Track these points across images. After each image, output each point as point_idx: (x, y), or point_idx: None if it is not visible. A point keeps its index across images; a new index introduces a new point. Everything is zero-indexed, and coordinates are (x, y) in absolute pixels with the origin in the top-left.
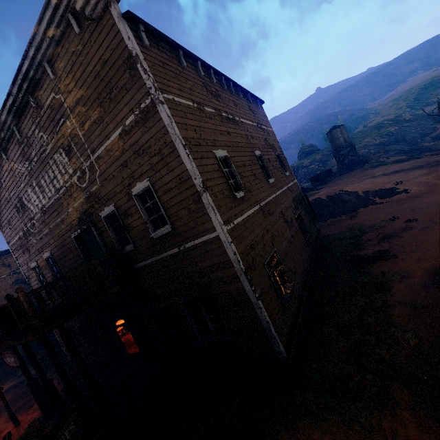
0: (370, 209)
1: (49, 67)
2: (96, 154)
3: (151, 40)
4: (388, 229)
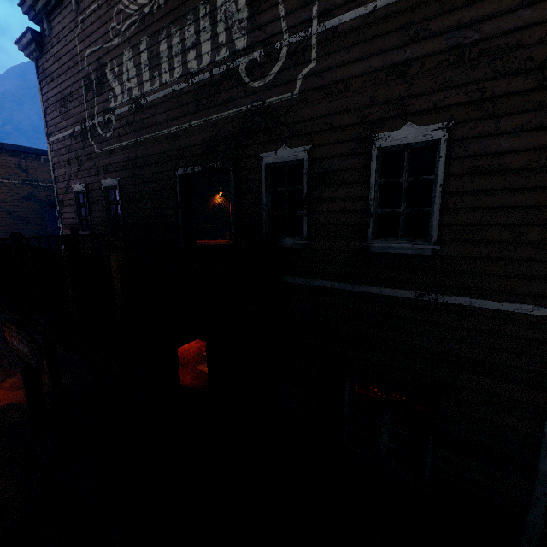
0: None
1: None
2: (332, 21)
3: None
4: None
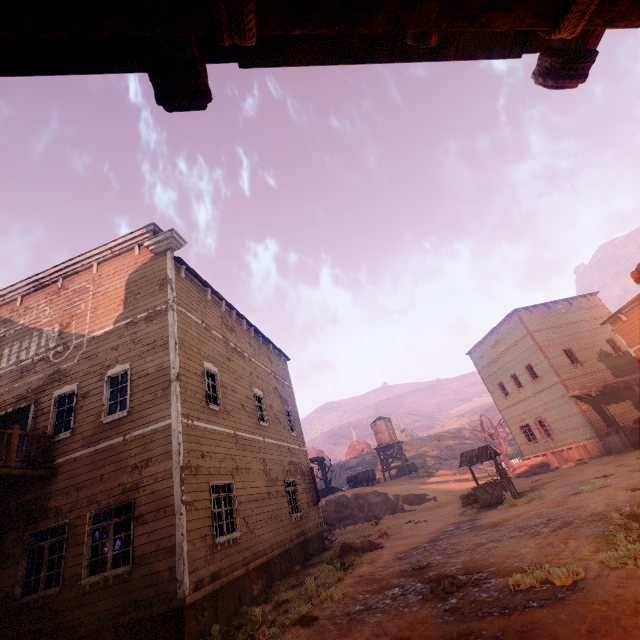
0: (397, 516)
1: (97, 267)
2: (93, 334)
3: (188, 276)
4: (397, 529)
